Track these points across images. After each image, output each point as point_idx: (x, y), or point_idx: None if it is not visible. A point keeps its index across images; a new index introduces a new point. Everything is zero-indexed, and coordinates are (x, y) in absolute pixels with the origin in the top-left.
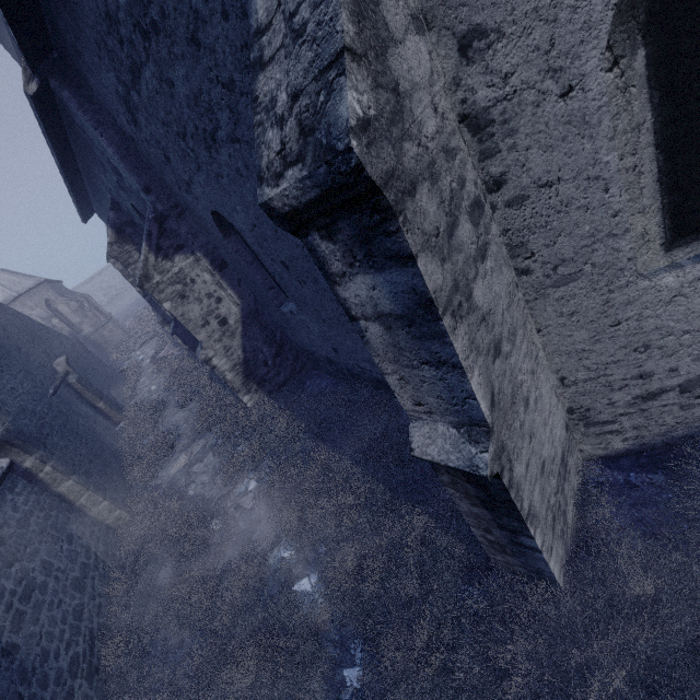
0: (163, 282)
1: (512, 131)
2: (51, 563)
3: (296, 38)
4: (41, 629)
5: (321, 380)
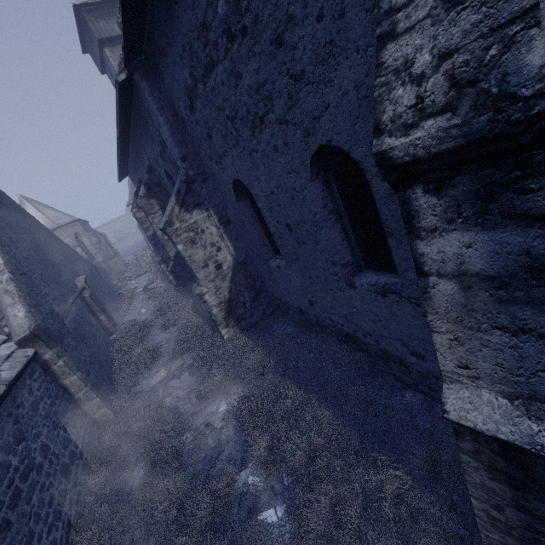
0: (181, 229)
1: None
2: (49, 447)
3: (453, 7)
4: (31, 509)
5: (286, 325)
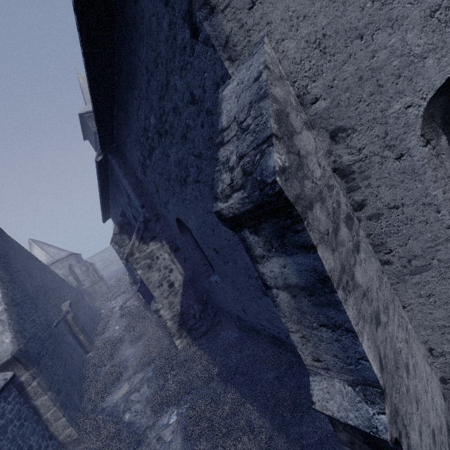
0: (140, 257)
1: (367, 177)
2: None
3: (244, 132)
4: None
5: (231, 332)
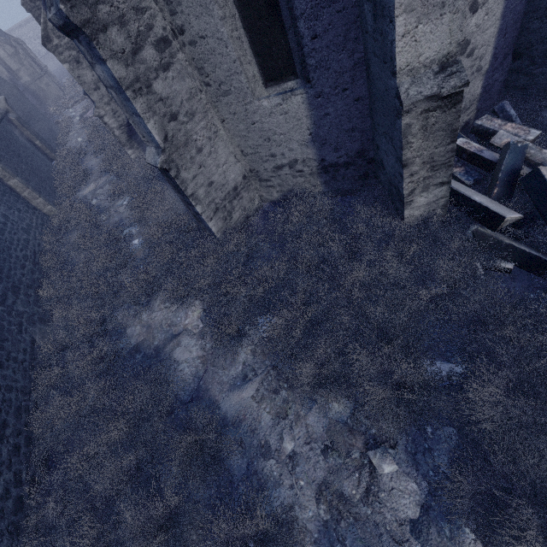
0: (61, 46)
1: (179, 3)
2: (8, 217)
3: None
4: (5, 239)
5: None
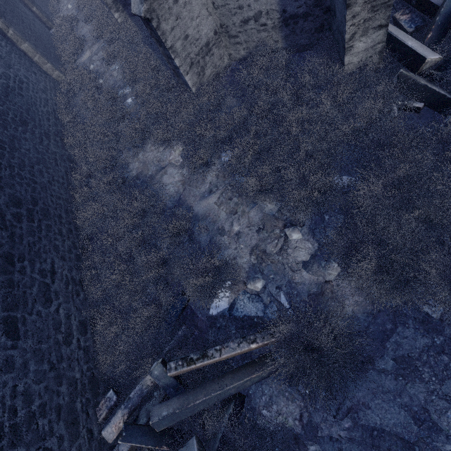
0: None
1: None
2: (28, 78)
3: None
4: (31, 96)
5: None
